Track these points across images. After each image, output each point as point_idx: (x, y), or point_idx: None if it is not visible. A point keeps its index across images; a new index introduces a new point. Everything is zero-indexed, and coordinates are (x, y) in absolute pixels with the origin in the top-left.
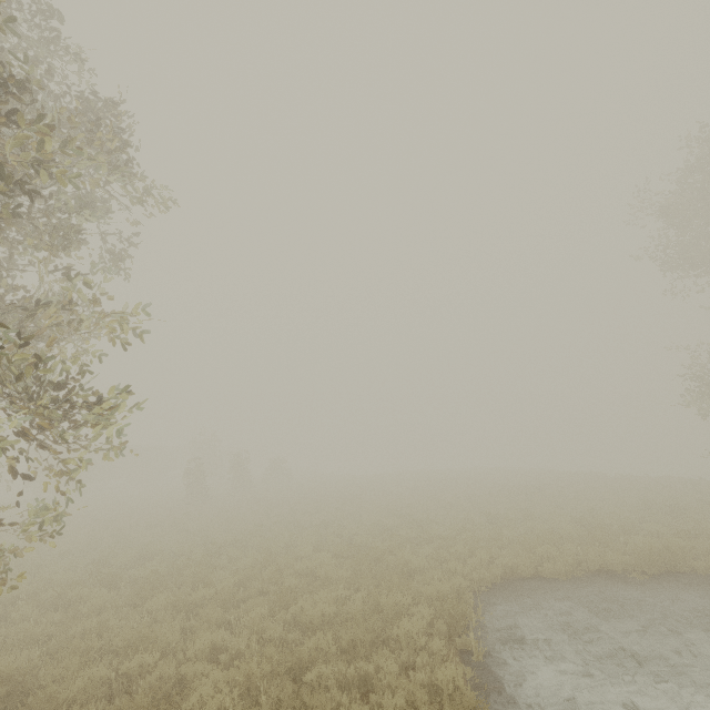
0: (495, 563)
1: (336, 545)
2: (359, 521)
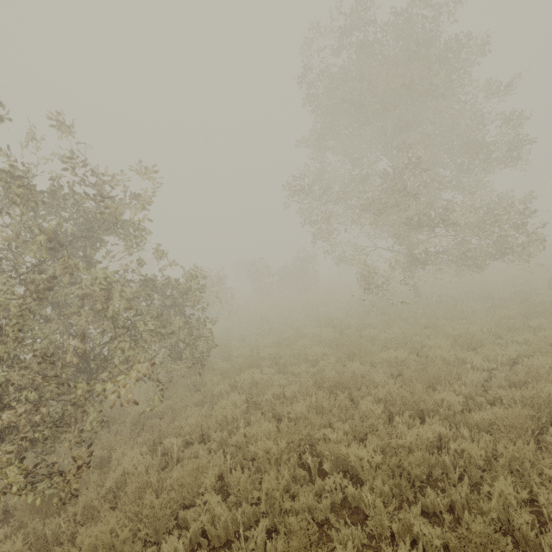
0: None
1: None
2: None
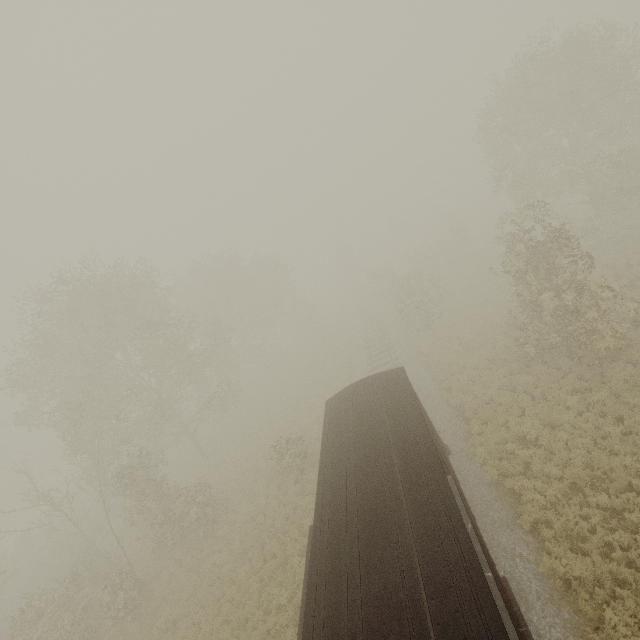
0: None
1: None
2: None
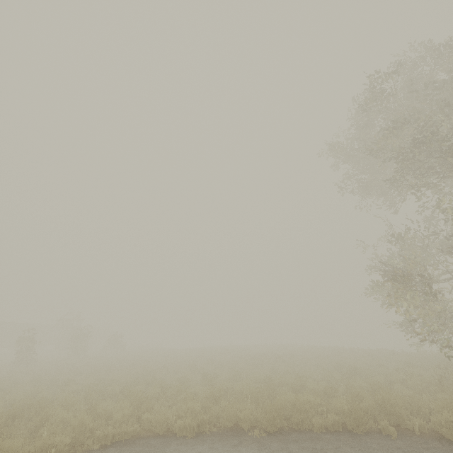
0: (142, 418)
1: (22, 400)
2: (100, 380)
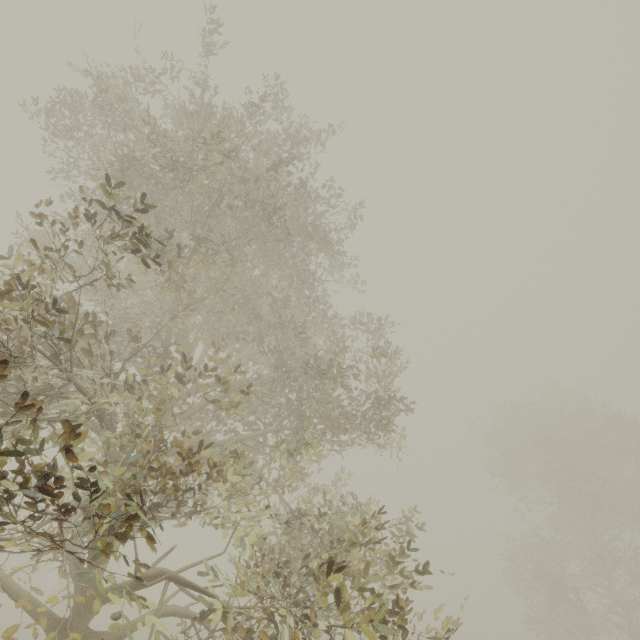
0: None
1: None
2: None
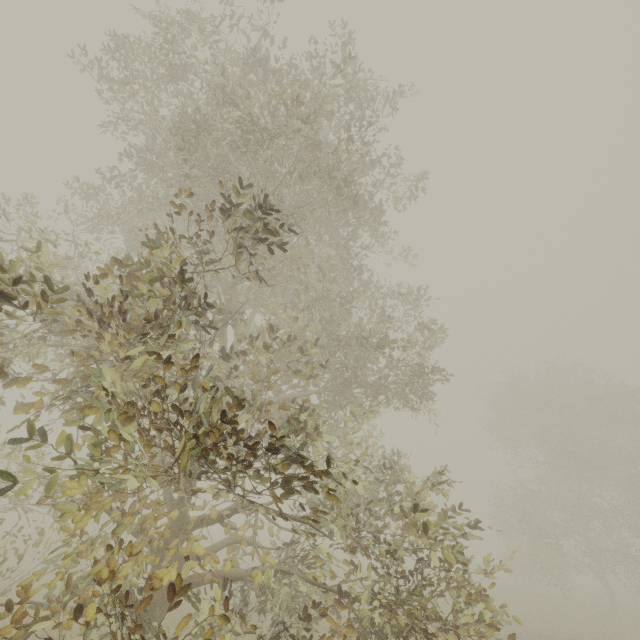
0: None
1: None
2: None
